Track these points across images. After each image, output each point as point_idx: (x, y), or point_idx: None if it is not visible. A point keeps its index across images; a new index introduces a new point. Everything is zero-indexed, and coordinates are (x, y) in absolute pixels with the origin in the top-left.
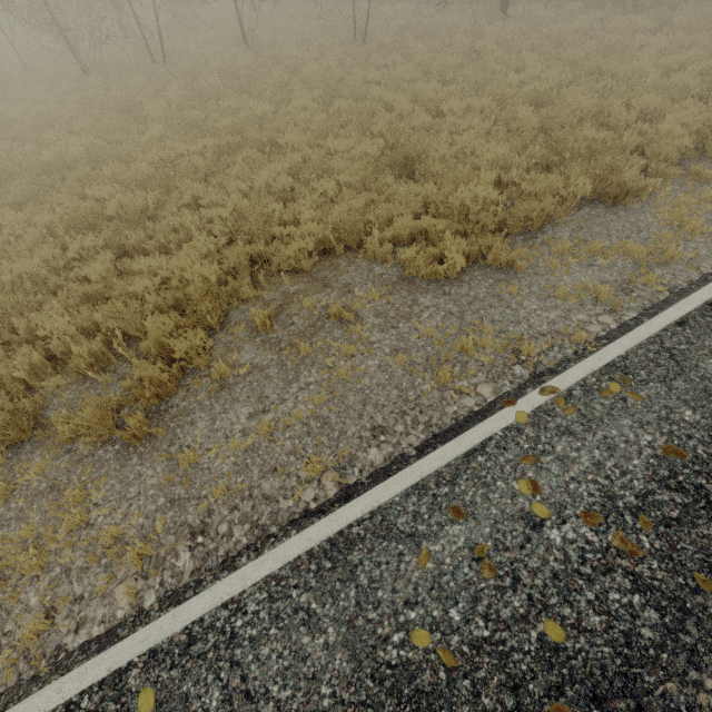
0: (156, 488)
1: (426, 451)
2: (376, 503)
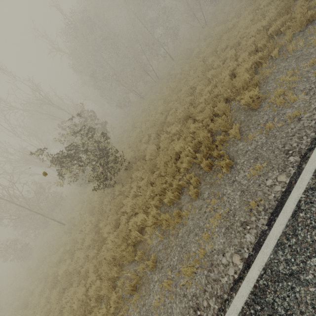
0: None
1: None
2: None
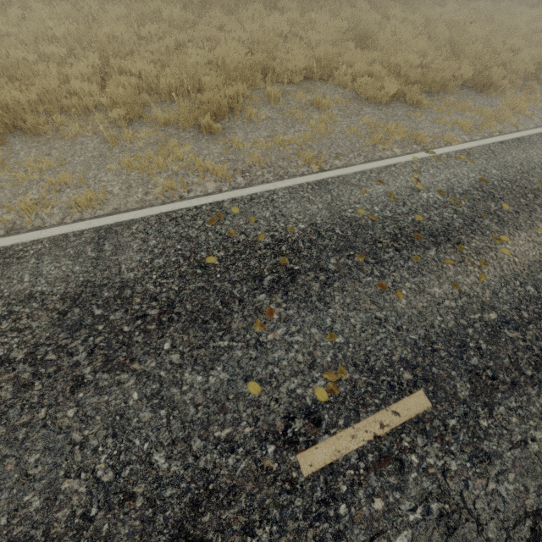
0: (218, 154)
1: (365, 163)
2: (340, 174)
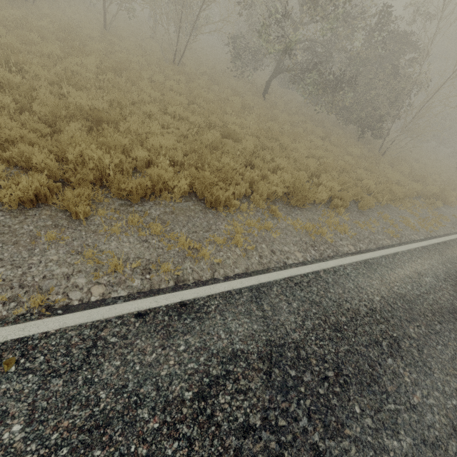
0: None
1: None
2: None
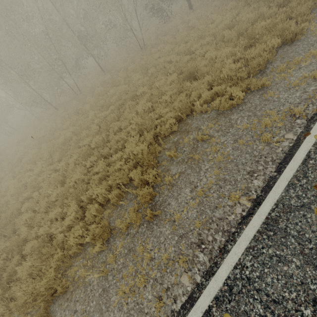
0: (171, 234)
1: (281, 170)
2: (274, 200)
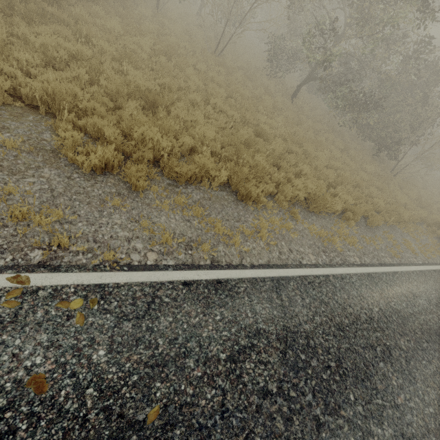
0: None
1: None
2: None
